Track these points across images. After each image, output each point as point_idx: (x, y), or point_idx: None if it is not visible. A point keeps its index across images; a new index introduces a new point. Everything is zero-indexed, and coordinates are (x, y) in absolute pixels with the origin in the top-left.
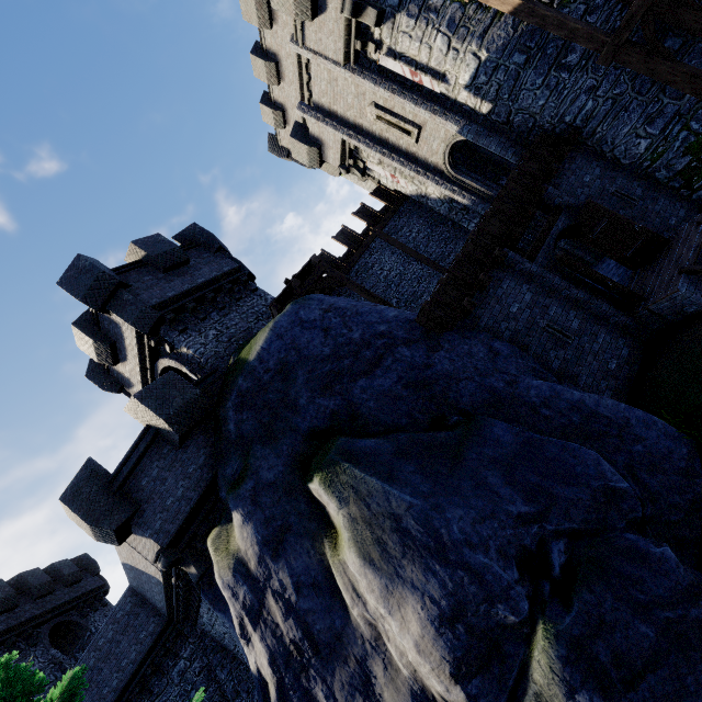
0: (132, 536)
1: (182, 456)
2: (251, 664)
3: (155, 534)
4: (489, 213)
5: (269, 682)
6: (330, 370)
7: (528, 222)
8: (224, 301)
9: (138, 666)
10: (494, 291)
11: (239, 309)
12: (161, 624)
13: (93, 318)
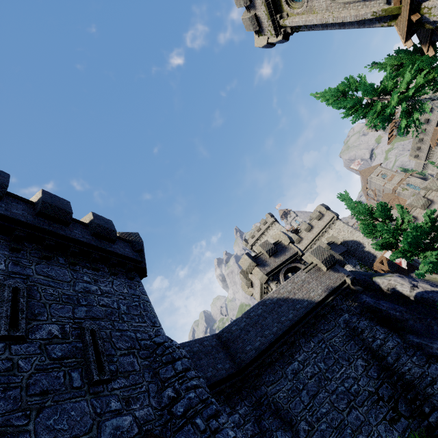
0: (322, 273)
1: (343, 268)
2: (421, 290)
3: (343, 272)
4: None
5: (433, 289)
6: None
7: None
8: None
9: (211, 384)
10: None
11: None
12: (234, 369)
13: (273, 244)
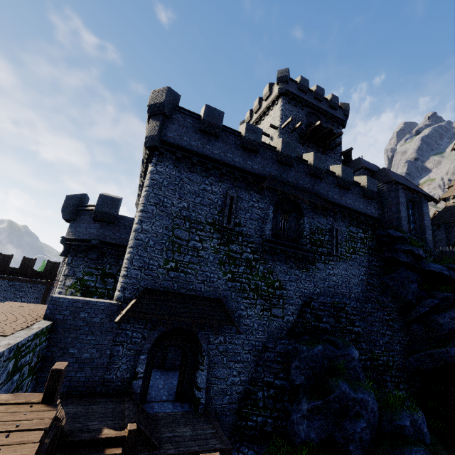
0: None
1: None
2: None
3: None
4: None
5: None
6: None
7: None
8: None
9: None
10: None
11: None
12: None
13: None
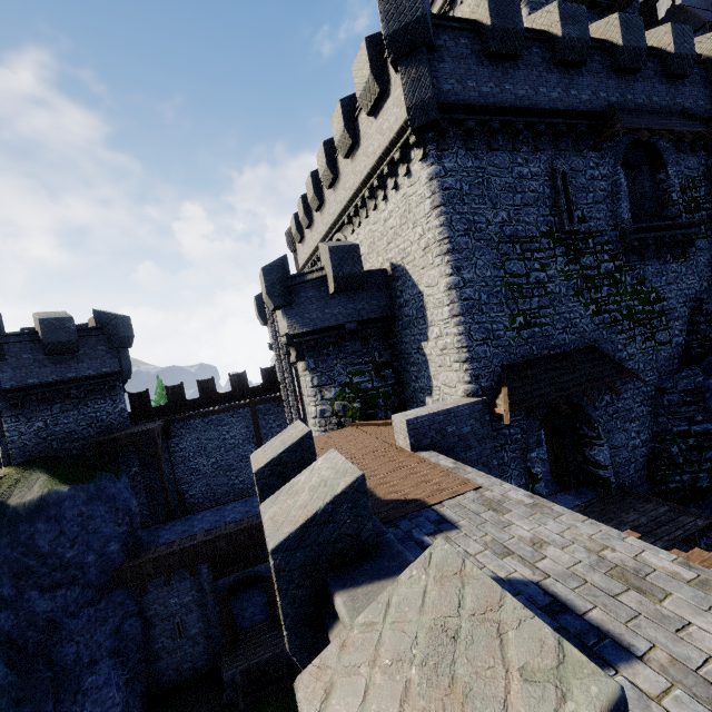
0: None
1: None
2: None
3: None
4: (224, 536)
5: None
6: (32, 566)
7: (242, 554)
8: (79, 395)
9: None
10: (174, 583)
11: (83, 409)
12: None
13: None
